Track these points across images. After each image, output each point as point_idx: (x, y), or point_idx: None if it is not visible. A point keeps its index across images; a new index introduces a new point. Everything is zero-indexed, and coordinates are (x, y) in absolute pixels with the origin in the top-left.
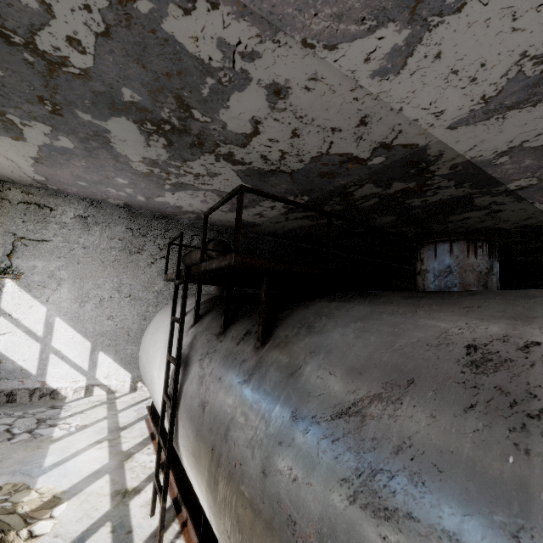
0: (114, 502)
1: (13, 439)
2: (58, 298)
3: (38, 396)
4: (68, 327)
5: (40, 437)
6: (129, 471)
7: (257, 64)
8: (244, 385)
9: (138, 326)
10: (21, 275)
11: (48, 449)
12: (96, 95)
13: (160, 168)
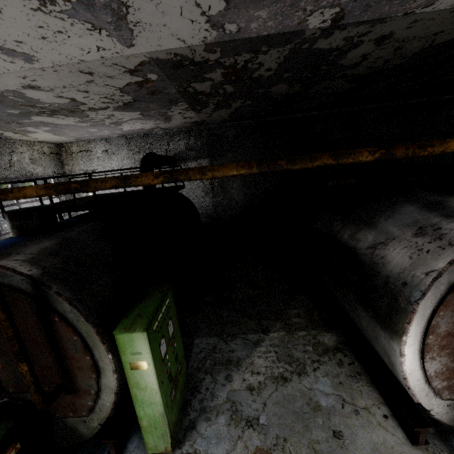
0: None
1: None
2: None
3: None
4: None
5: None
6: None
7: (2, 86)
8: None
9: None
10: None
11: None
12: (10, 116)
13: (89, 122)
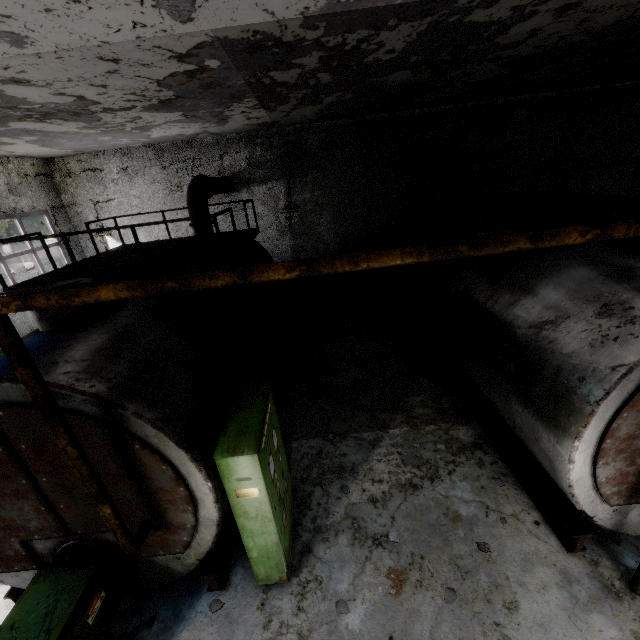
0: None
1: None
2: None
3: None
4: None
5: None
6: None
7: None
8: None
9: None
10: (112, 231)
11: None
12: None
13: (100, 127)
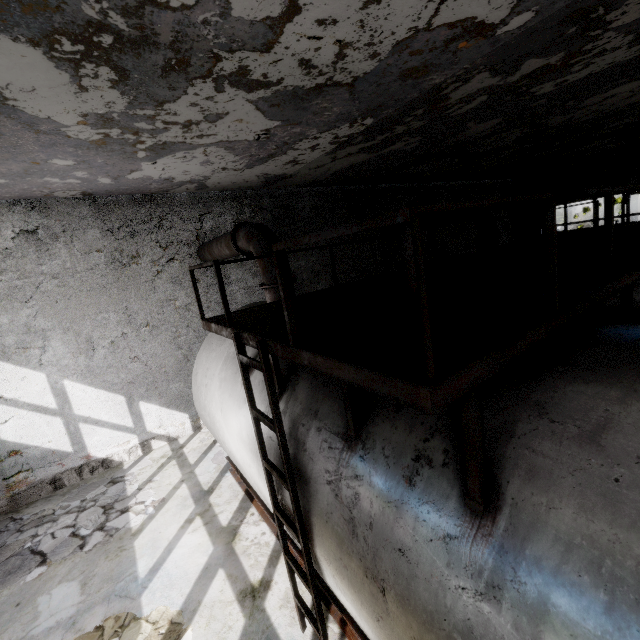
0: (247, 610)
1: (86, 546)
2: (53, 356)
3: (89, 472)
4: (85, 388)
5: (116, 533)
6: (243, 556)
7: None
8: (485, 606)
9: (174, 358)
10: None
11: (134, 549)
12: None
13: (119, 126)
